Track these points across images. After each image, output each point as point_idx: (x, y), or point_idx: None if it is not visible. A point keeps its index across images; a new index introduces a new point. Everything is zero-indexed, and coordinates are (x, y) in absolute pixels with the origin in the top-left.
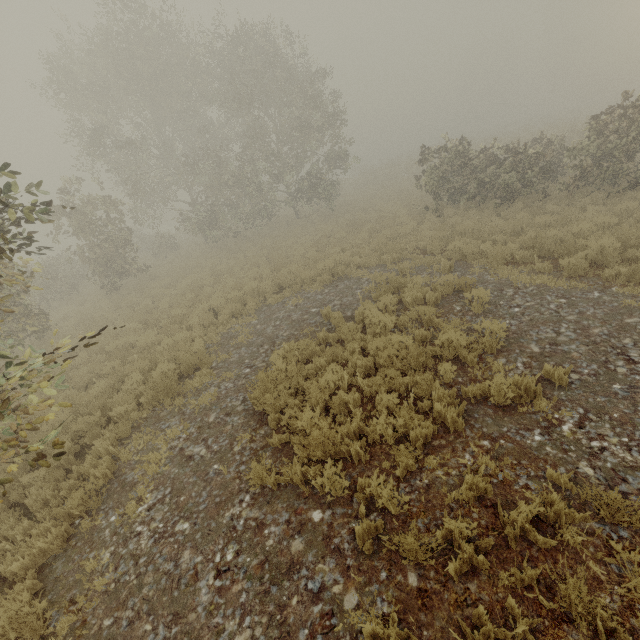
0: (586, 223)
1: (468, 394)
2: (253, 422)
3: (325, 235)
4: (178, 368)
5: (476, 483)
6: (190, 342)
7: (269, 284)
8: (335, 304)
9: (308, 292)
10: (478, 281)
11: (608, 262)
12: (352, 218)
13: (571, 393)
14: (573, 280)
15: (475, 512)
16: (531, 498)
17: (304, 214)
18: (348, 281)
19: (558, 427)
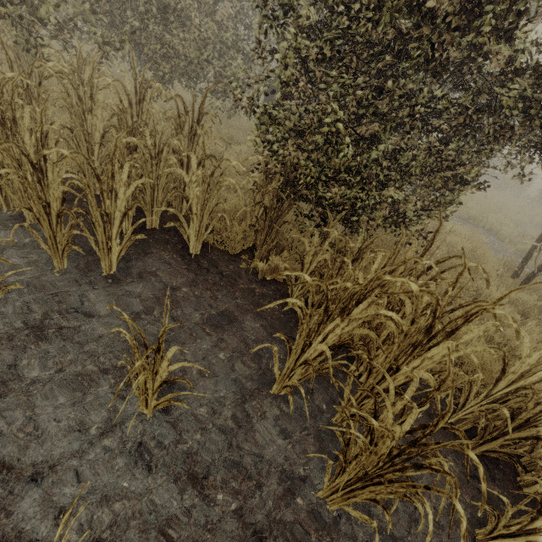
0: None
1: None
2: None
3: None
4: None
5: None
6: None
7: None
8: None
9: None
10: None
11: None
12: None
13: None
14: (536, 227)
15: None
16: None
17: None
18: None
19: None
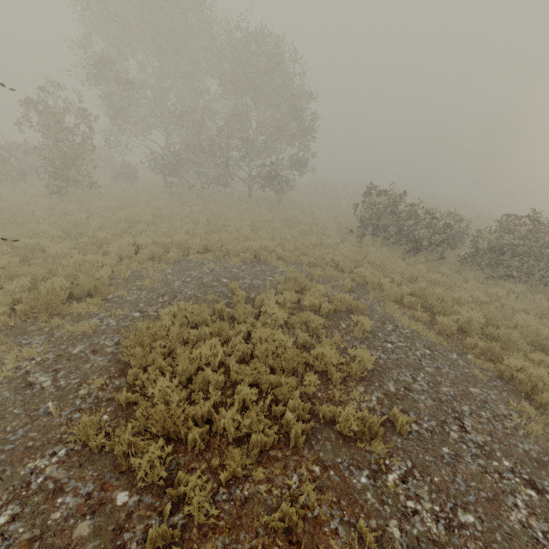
0: (465, 293)
1: (320, 412)
2: (114, 369)
3: (264, 220)
4: (73, 288)
5: (290, 514)
6: (99, 267)
7: (197, 242)
8: (245, 282)
9: (228, 262)
10: (368, 308)
11: (471, 332)
12: (292, 215)
13: (407, 443)
14: (441, 336)
15: (278, 546)
16: (335, 546)
17: (256, 196)
18: (265, 266)
19: (385, 474)
